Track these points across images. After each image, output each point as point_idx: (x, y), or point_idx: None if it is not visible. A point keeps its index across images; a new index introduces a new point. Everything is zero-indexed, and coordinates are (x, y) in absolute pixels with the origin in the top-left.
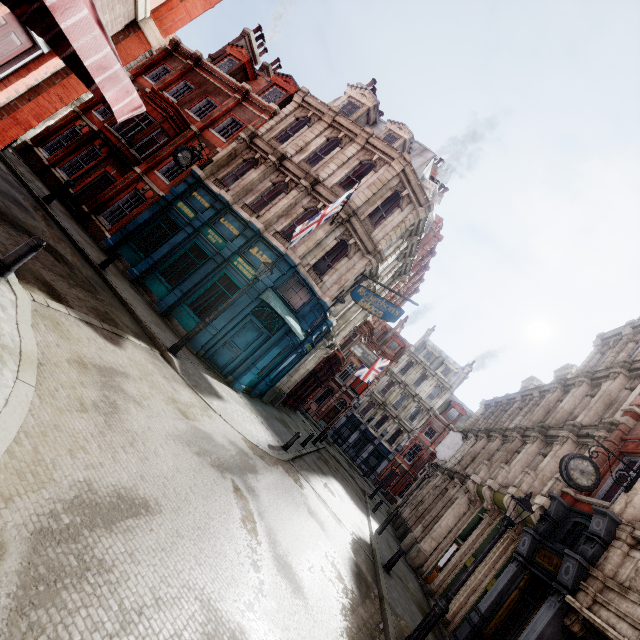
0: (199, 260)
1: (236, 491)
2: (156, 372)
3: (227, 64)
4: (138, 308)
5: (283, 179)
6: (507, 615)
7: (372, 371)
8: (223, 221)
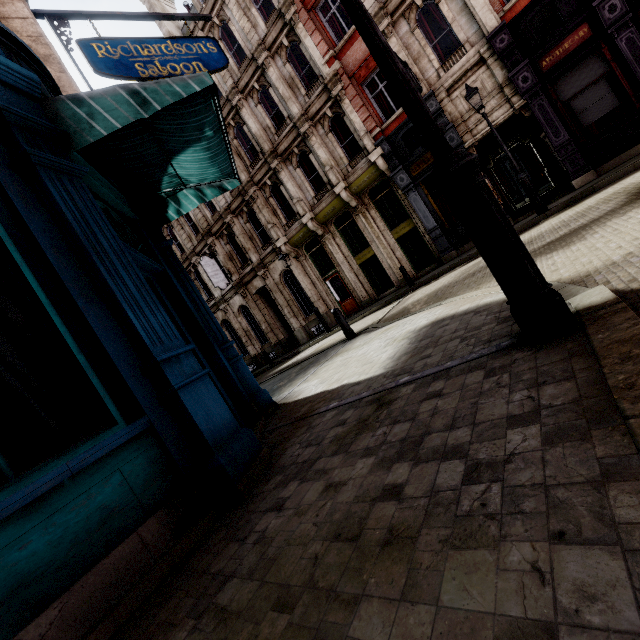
0: None
1: None
2: None
3: None
4: None
5: None
6: (439, 210)
7: None
8: None
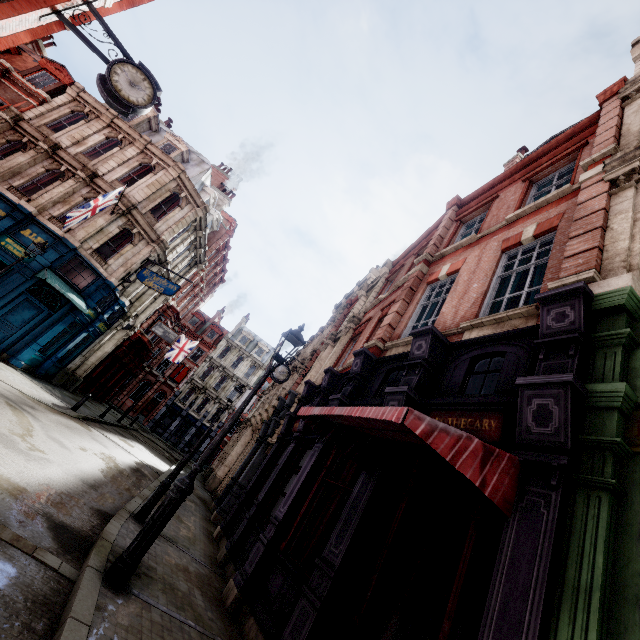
0: None
1: (10, 406)
2: None
3: None
4: None
5: (58, 167)
6: None
7: (182, 352)
8: None
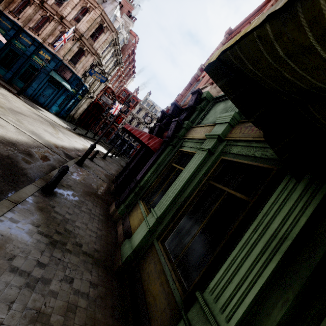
0: (16, 57)
1: (51, 125)
2: (15, 98)
3: None
4: None
5: (46, 14)
6: None
7: (117, 110)
8: (21, 36)
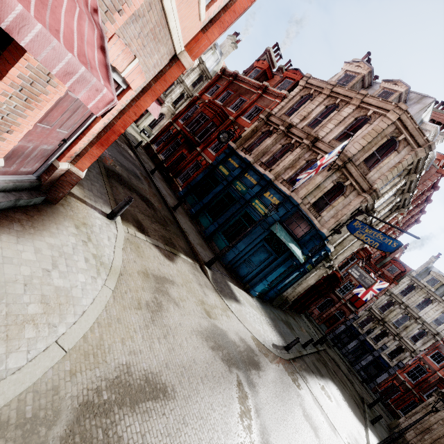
0: (230, 202)
1: (239, 385)
2: (194, 280)
3: (254, 73)
4: (191, 235)
5: (290, 141)
6: None
7: (370, 291)
8: (246, 175)
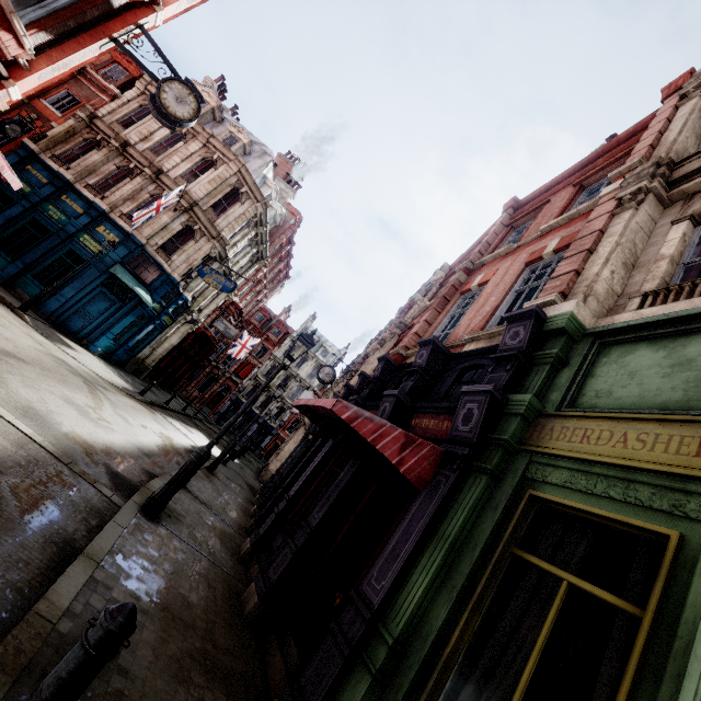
0: (41, 234)
1: (86, 384)
2: (11, 318)
3: None
4: None
5: (128, 164)
6: None
7: (244, 349)
8: (65, 199)
